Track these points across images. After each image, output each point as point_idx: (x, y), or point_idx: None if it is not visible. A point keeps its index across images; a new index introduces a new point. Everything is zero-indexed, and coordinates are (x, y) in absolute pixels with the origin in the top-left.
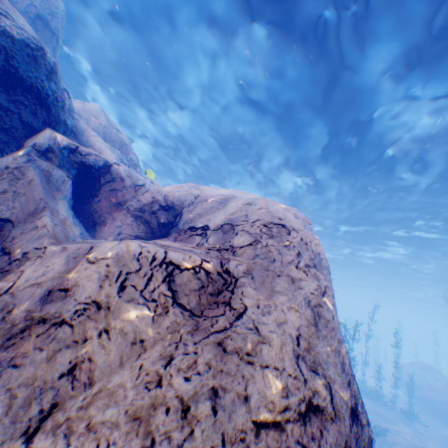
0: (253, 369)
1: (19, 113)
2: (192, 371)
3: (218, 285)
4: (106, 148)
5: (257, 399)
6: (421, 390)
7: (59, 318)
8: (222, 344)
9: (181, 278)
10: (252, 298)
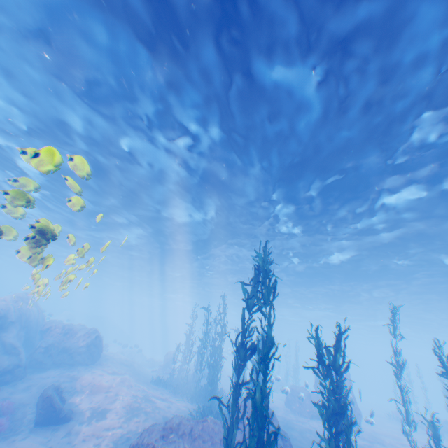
0: None
1: None
2: None
3: None
4: None
5: None
6: None
7: None
8: None
9: None
10: None
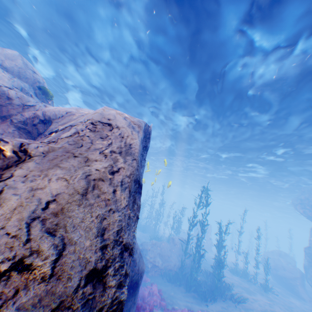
0: None
1: None
2: None
3: (10, 163)
4: (3, 76)
5: None
6: (276, 270)
7: None
8: None
9: None
10: (27, 170)
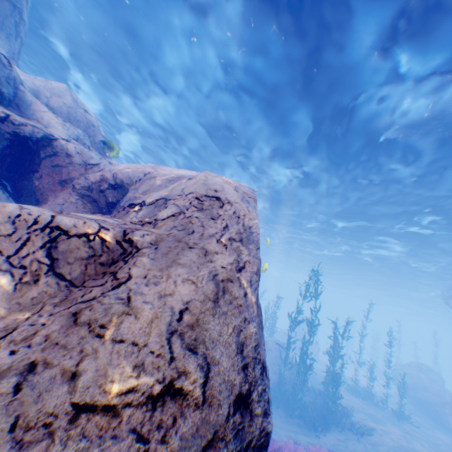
0: (100, 344)
1: None
2: (26, 344)
3: (115, 256)
4: (57, 123)
5: (92, 377)
6: (415, 391)
7: None
8: (78, 315)
9: (68, 246)
10: (144, 268)
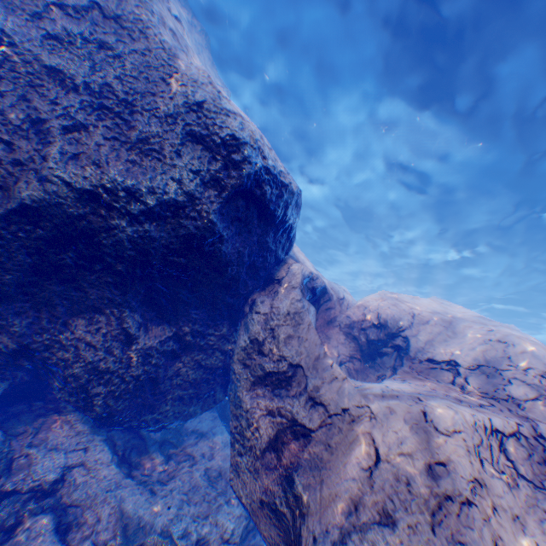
0: None
1: (275, 250)
2: None
3: (538, 452)
4: (304, 257)
5: None
6: None
7: (460, 496)
8: None
9: (510, 446)
10: None
